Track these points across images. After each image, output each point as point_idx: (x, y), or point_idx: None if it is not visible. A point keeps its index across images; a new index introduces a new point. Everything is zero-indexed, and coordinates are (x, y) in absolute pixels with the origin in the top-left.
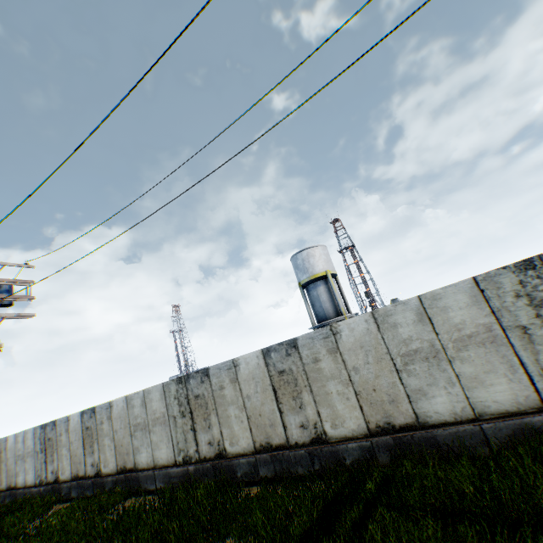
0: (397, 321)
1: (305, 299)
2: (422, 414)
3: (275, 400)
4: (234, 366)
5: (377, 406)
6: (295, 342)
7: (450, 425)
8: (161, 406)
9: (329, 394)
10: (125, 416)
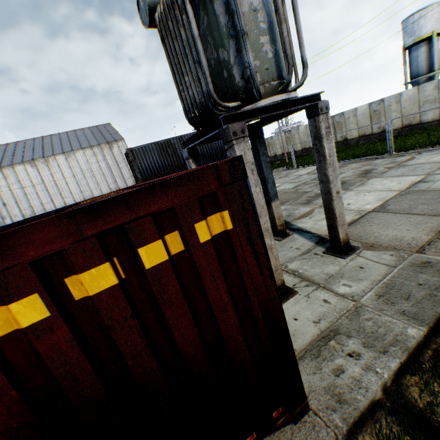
0: (425, 89)
1: (403, 61)
2: (421, 120)
3: (369, 121)
4: (355, 110)
5: (407, 119)
6: (382, 100)
7: (429, 123)
8: None
9: (391, 117)
10: (305, 132)
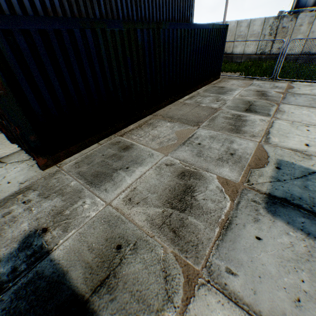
0: None
1: None
2: None
3: None
4: (315, 16)
5: None
6: None
7: None
8: (258, 29)
9: None
10: (233, 31)
